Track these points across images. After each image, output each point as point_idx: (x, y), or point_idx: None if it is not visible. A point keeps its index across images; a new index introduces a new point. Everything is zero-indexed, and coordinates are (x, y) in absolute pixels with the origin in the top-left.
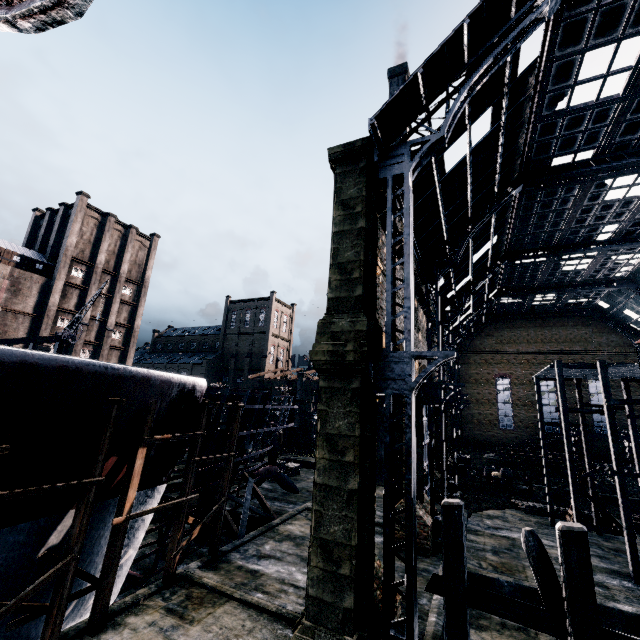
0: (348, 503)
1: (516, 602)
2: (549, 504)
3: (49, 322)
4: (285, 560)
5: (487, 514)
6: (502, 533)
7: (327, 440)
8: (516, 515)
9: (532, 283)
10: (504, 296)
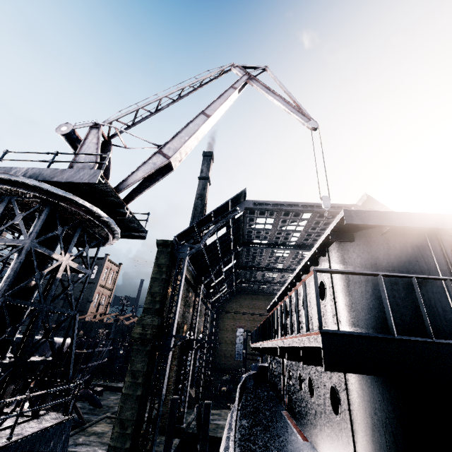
0: (136, 401)
1: (189, 432)
2: None
3: None
4: (92, 445)
5: (212, 413)
6: (215, 422)
7: (132, 373)
8: (227, 412)
9: (256, 279)
10: (243, 283)
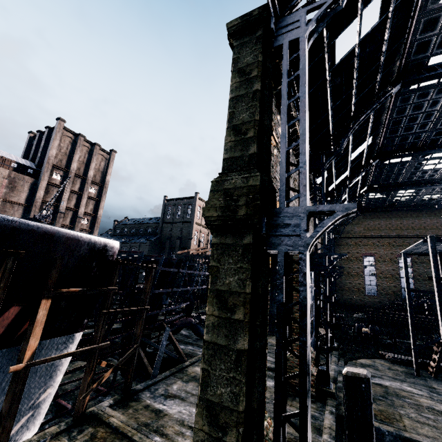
0: (236, 364)
1: None
2: (414, 357)
3: (36, 210)
4: (188, 400)
5: (360, 363)
6: (375, 381)
7: (217, 296)
8: (384, 364)
9: (396, 181)
10: (373, 192)
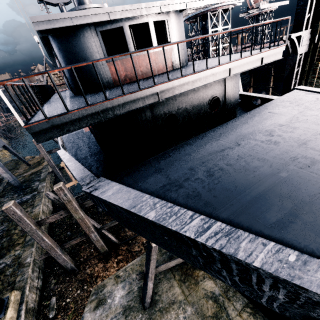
0: None
1: None
2: None
3: None
4: None
5: None
6: None
7: None
8: None
9: None
10: None
